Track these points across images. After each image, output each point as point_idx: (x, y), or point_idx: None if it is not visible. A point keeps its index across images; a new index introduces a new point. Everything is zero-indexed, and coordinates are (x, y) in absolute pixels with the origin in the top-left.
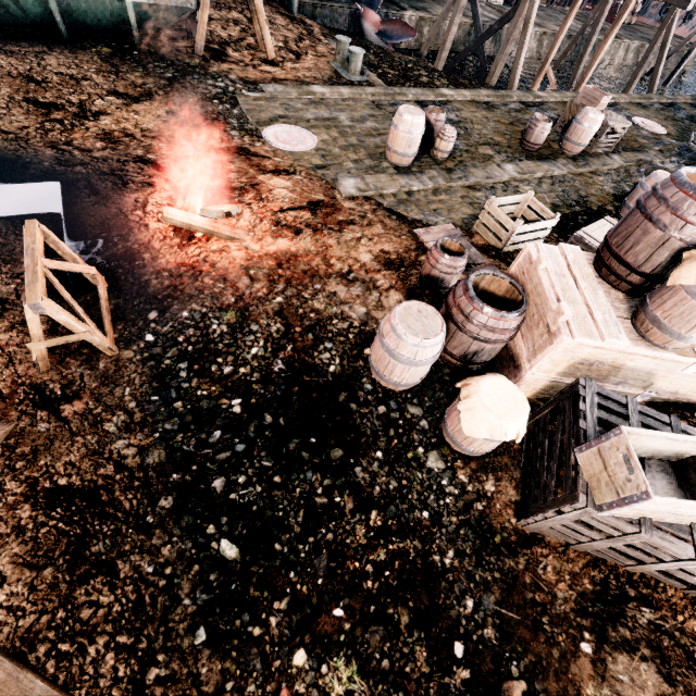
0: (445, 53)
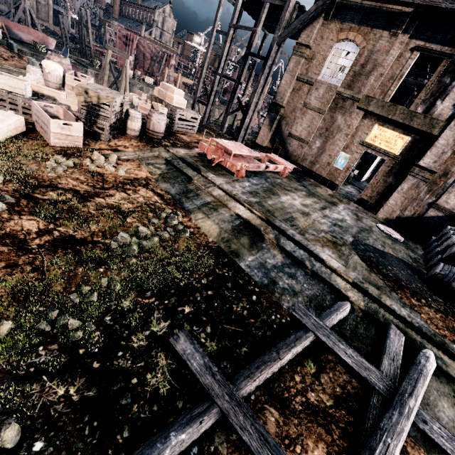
0: (105, 85)
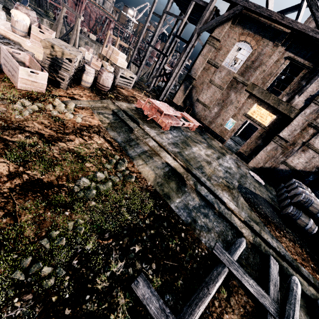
0: (58, 35)
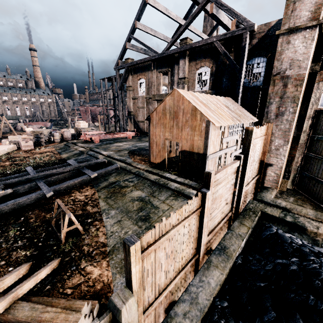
0: None
